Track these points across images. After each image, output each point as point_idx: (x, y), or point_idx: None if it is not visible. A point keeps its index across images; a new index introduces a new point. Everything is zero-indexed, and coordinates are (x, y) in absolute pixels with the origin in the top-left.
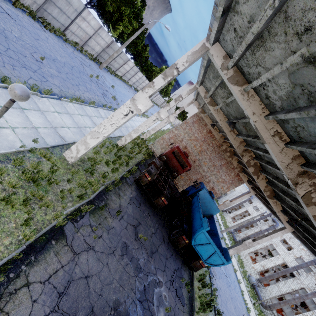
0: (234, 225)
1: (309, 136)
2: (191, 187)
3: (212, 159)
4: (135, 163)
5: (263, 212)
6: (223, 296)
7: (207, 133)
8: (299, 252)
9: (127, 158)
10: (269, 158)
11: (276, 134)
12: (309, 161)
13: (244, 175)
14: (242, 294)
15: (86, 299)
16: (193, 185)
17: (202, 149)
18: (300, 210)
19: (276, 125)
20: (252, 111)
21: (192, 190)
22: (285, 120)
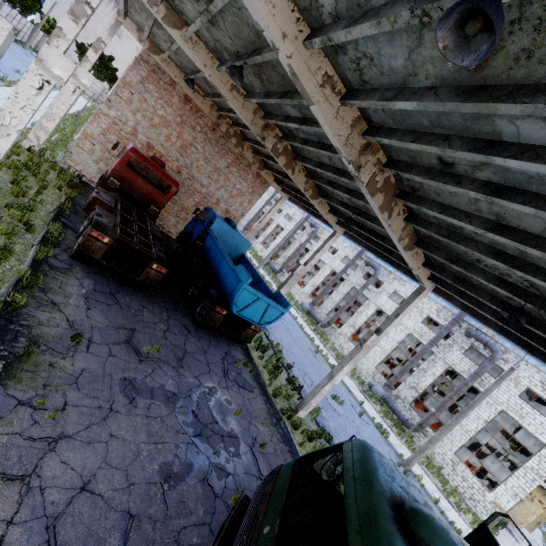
0: (270, 253)
1: (379, 76)
2: (193, 223)
3: (210, 158)
4: (48, 217)
5: (298, 218)
6: (287, 346)
7: (182, 102)
8: (344, 251)
9: (17, 212)
10: (308, 133)
11: (326, 80)
12: (372, 124)
13: (267, 173)
14: (302, 328)
15: (108, 514)
16: (196, 219)
17: (185, 143)
18: (353, 203)
19: (324, 61)
20: (280, 29)
21: (198, 227)
22: (339, 46)
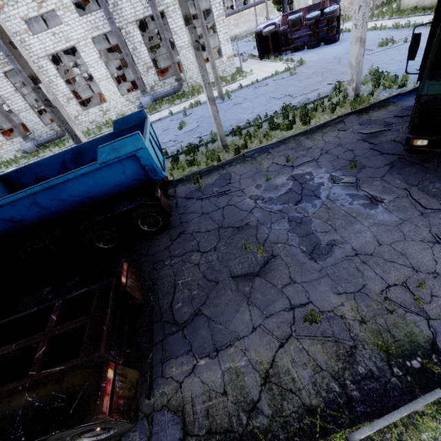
0: None
1: None
2: None
3: None
4: None
5: None
6: None
7: None
8: None
9: None
10: None
11: None
12: None
13: None
14: None
15: (435, 224)
16: None
17: None
18: None
19: None
20: None
21: None
22: None
